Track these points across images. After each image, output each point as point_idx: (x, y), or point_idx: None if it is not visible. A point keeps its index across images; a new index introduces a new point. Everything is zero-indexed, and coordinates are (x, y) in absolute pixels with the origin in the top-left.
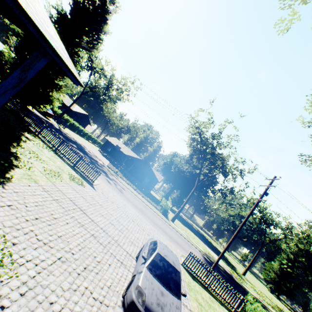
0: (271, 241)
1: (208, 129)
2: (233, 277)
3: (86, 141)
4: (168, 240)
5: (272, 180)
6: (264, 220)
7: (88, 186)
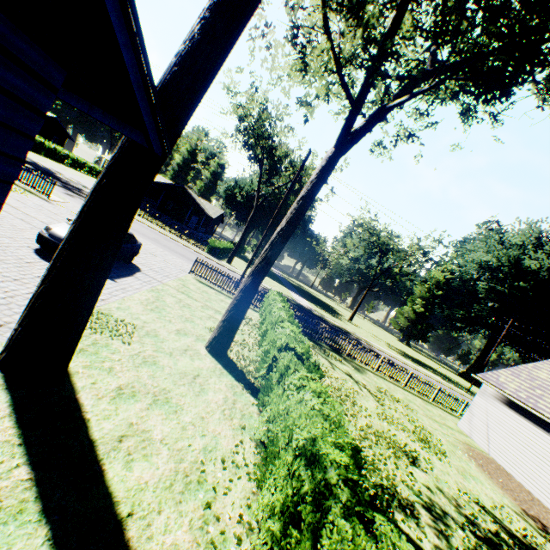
0: (385, 271)
1: (256, 106)
2: (312, 311)
3: (69, 169)
4: (187, 263)
5: (306, 158)
6: (377, 245)
7: (37, 198)
